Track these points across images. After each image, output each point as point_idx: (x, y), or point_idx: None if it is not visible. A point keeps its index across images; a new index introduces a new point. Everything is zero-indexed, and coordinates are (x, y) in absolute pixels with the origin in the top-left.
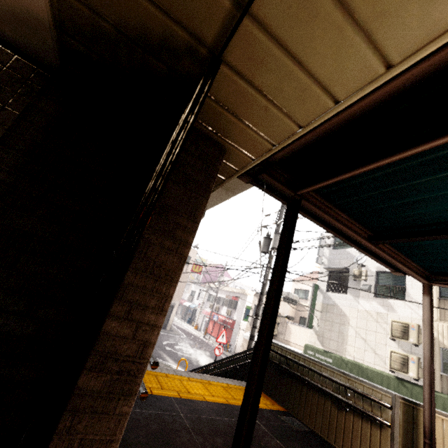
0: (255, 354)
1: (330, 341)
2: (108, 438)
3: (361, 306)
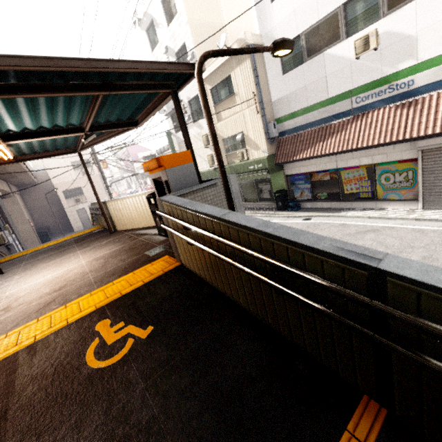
0: None
1: None
2: None
3: (191, 134)
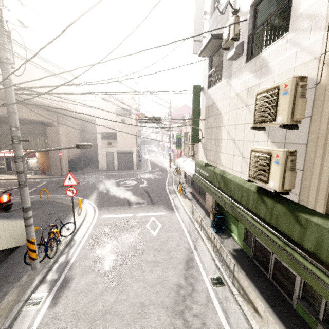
0: None
1: (210, 153)
2: None
3: (233, 90)
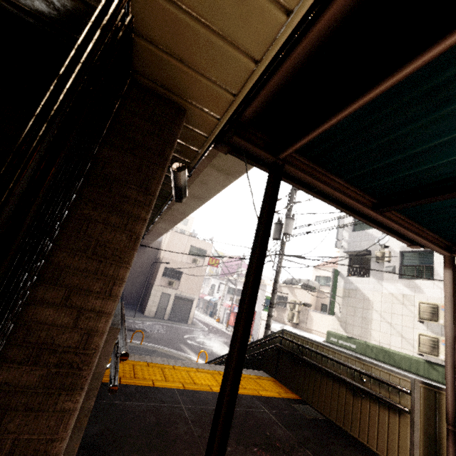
0: (232, 340)
1: (354, 327)
2: (48, 437)
3: (385, 289)
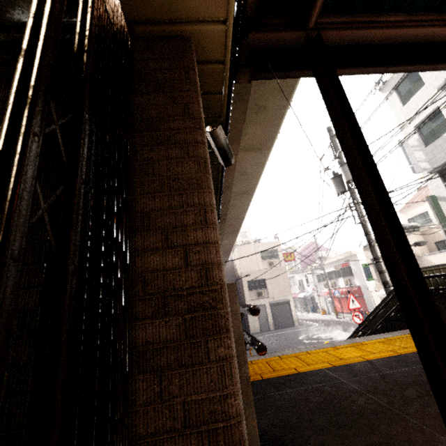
0: (375, 231)
1: None
2: (217, 394)
3: None
